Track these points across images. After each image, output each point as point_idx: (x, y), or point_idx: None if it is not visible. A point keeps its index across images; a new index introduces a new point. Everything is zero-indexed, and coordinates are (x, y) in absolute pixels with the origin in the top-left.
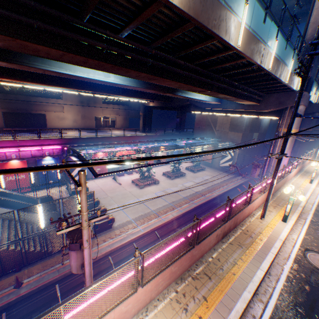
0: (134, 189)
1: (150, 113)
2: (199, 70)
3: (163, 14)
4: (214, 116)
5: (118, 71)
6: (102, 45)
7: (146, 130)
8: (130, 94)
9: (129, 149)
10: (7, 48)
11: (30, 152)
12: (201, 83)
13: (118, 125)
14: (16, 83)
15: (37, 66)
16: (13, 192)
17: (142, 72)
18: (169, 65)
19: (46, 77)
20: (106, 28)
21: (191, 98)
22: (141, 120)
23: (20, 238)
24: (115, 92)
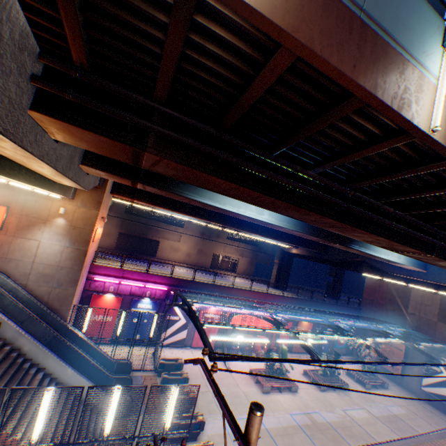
0: (252, 389)
1: (289, 261)
2: (415, 221)
3: (391, 149)
4: (402, 286)
5: (290, 211)
6: (288, 180)
7: (283, 286)
8: (270, 235)
9: (258, 315)
10: (174, 177)
11: (131, 287)
12: (415, 241)
13: (239, 269)
14: (148, 206)
15: (187, 195)
16: (91, 340)
17: (328, 216)
18: (368, 210)
19: (180, 204)
20: (294, 162)
21: (372, 256)
22: (274, 269)
23: (69, 442)
24: (252, 229)
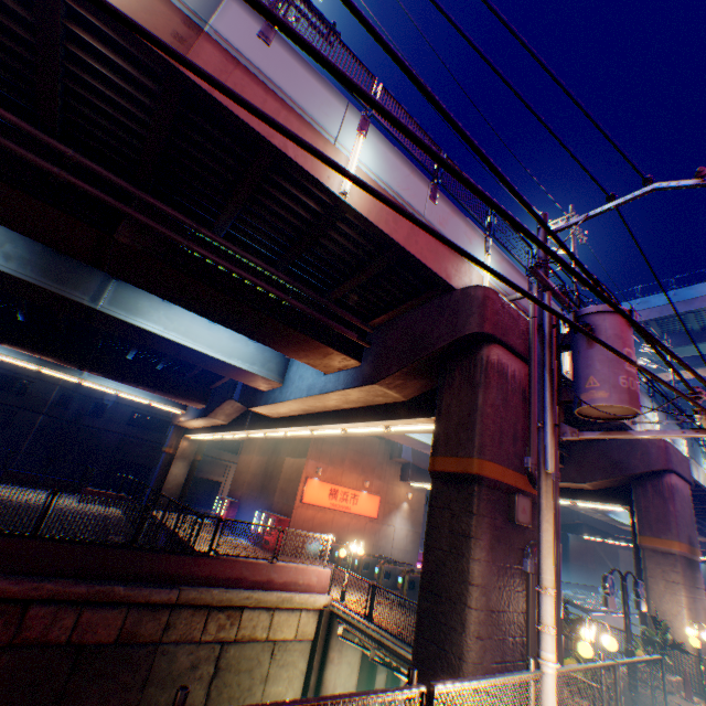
0: None
1: None
2: None
3: None
4: (608, 546)
5: None
6: None
7: None
8: None
9: None
10: None
11: None
12: None
13: None
14: None
15: None
16: None
17: None
18: None
19: None
20: None
21: (614, 520)
22: None
23: None
24: None
